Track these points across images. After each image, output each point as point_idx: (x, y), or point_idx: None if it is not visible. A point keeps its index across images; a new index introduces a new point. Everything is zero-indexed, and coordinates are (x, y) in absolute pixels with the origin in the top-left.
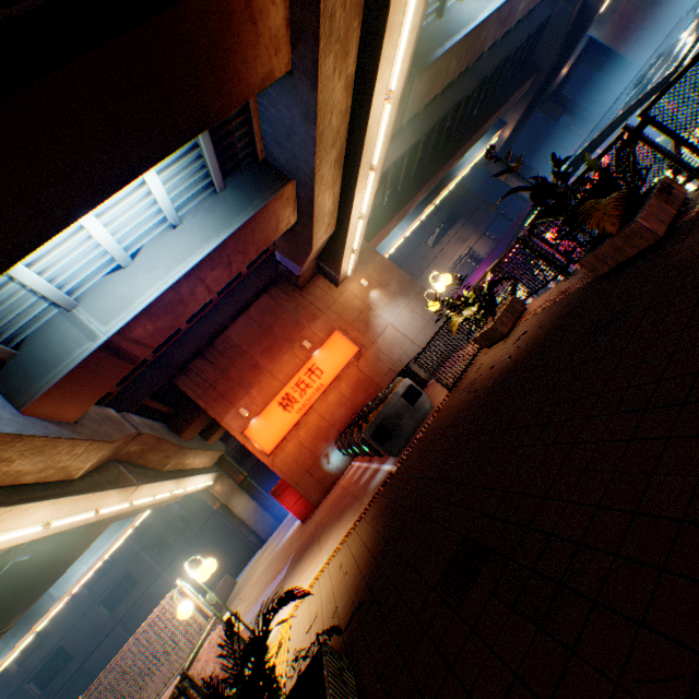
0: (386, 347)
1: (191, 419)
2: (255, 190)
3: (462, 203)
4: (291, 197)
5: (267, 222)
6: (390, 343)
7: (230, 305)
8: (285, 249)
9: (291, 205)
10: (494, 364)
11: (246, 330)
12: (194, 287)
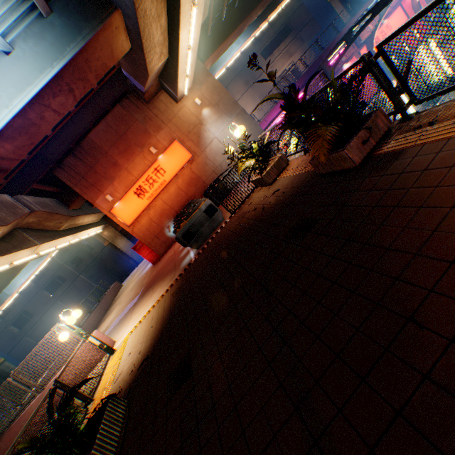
0: (211, 156)
1: (75, 197)
2: (82, 17)
3: (295, 18)
4: (120, 26)
5: (100, 51)
6: (215, 153)
7: (90, 112)
8: (128, 69)
9: (122, 34)
10: (256, 208)
11: (105, 135)
12: (42, 113)
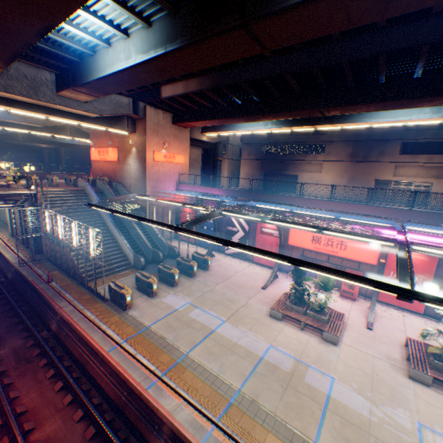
0: (125, 170)
1: None
2: None
3: None
4: None
5: None
6: (127, 171)
7: None
8: None
9: None
10: (1, 188)
11: None
12: None
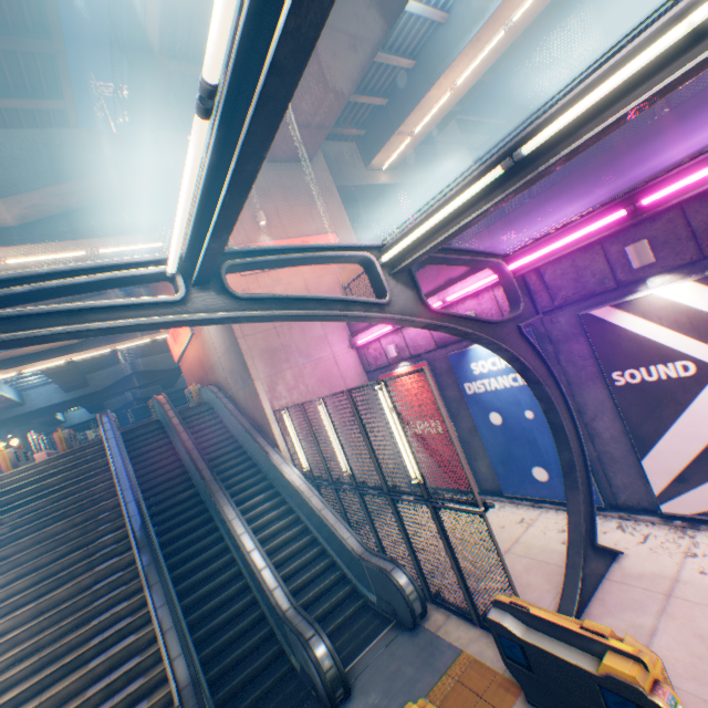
0: (207, 346)
1: None
2: None
3: None
4: None
5: None
6: (209, 344)
7: None
8: None
9: None
10: None
11: None
12: None
